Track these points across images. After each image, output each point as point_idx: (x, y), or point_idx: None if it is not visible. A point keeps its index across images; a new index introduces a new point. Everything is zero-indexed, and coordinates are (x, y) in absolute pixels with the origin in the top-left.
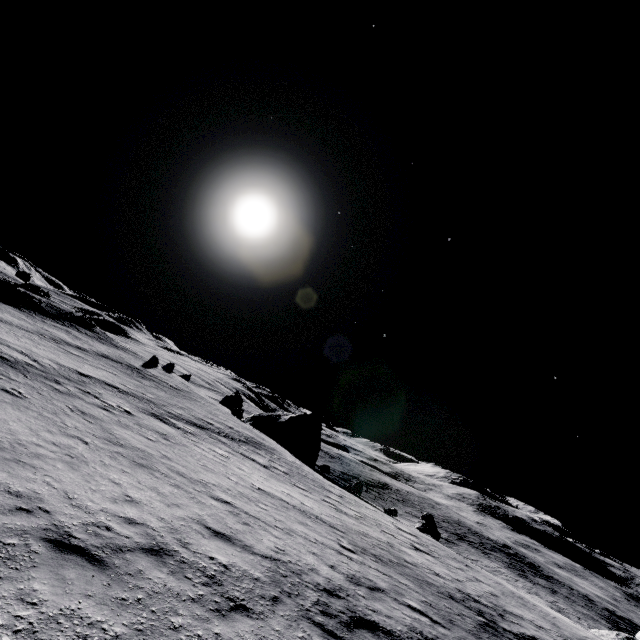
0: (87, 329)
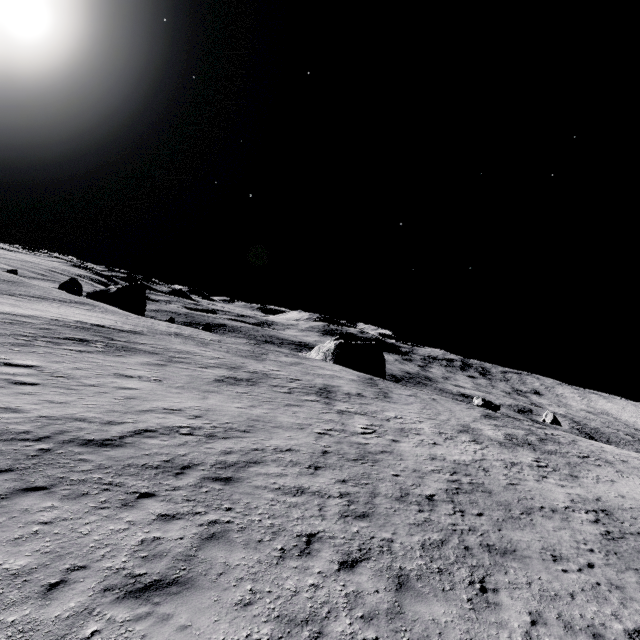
0: None
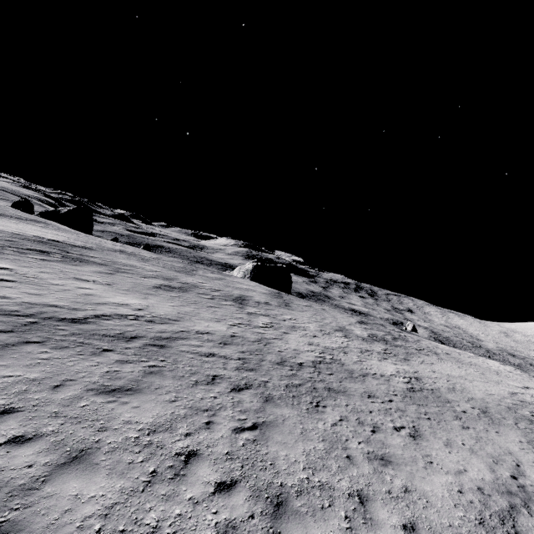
0: None
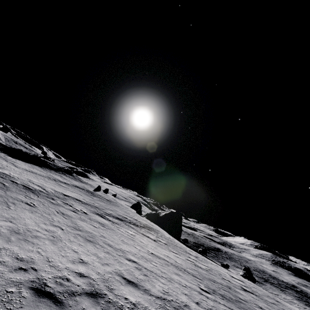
0: (69, 174)
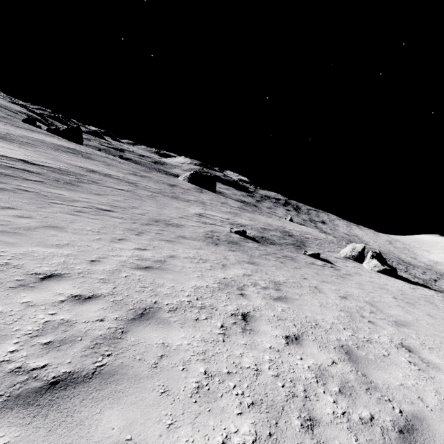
0: None
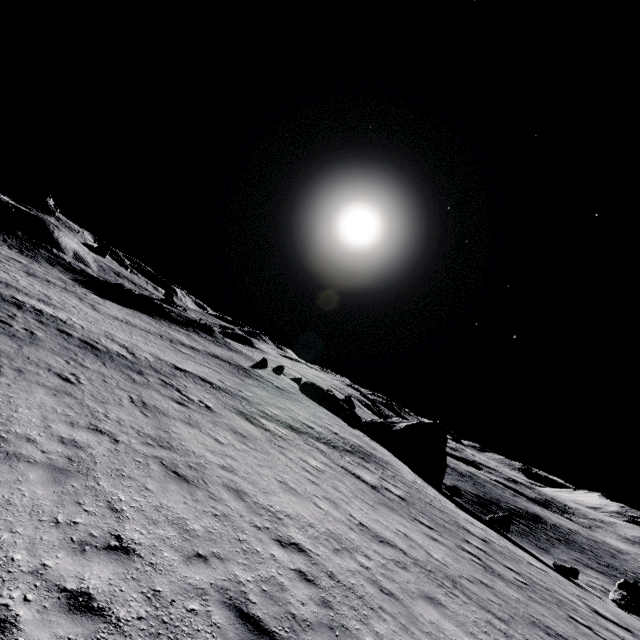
0: (208, 334)
